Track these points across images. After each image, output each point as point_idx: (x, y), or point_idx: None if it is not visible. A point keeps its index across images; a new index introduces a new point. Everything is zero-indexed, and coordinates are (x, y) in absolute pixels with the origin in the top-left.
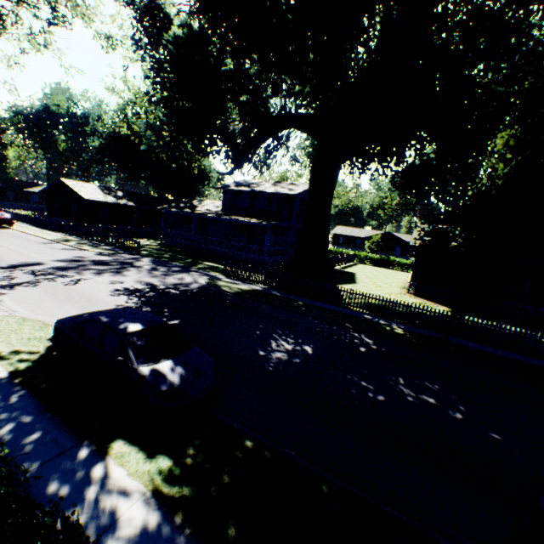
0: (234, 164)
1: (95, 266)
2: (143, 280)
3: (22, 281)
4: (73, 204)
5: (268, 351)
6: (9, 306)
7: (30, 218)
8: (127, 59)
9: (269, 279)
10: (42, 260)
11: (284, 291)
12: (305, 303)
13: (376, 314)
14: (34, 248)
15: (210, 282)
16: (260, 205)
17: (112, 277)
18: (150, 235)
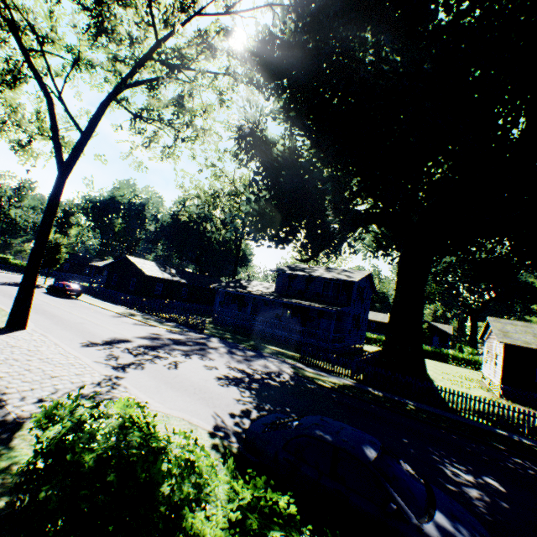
0: (312, 252)
1: (177, 345)
2: (232, 365)
3: (127, 362)
4: (132, 278)
5: (453, 484)
6: (138, 395)
7: (92, 290)
8: (201, 165)
9: (355, 371)
10: (127, 336)
11: (379, 389)
12: (417, 407)
13: (506, 429)
14: (110, 322)
15: (297, 372)
16: (316, 289)
17: (202, 360)
18: (196, 312)
